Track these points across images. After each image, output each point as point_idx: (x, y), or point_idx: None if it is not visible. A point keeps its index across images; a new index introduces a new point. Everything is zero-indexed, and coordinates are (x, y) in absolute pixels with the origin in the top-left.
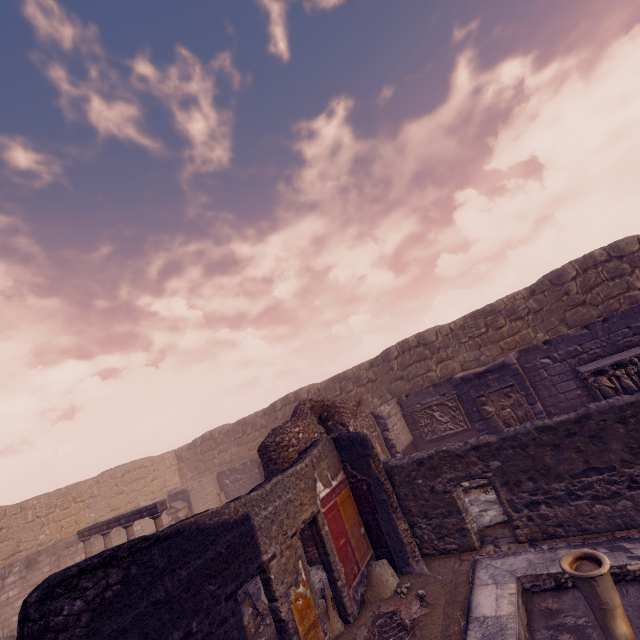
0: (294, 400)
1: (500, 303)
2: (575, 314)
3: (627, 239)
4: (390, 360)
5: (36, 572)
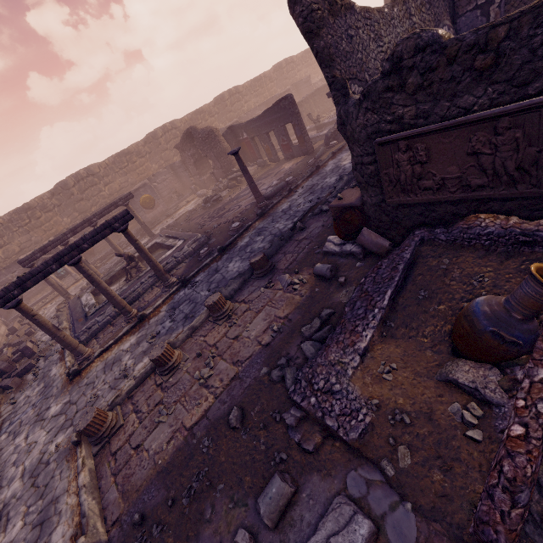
0: (87, 175)
1: (205, 107)
2: (230, 116)
3: (240, 86)
4: (158, 138)
5: None
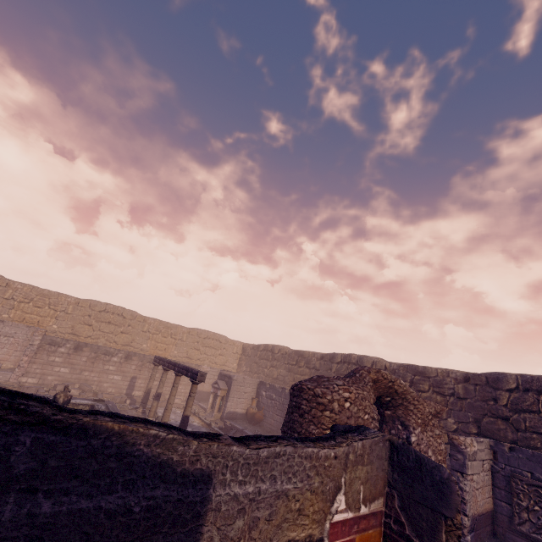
0: (355, 362)
1: None
2: None
3: None
4: (498, 388)
5: (128, 365)
